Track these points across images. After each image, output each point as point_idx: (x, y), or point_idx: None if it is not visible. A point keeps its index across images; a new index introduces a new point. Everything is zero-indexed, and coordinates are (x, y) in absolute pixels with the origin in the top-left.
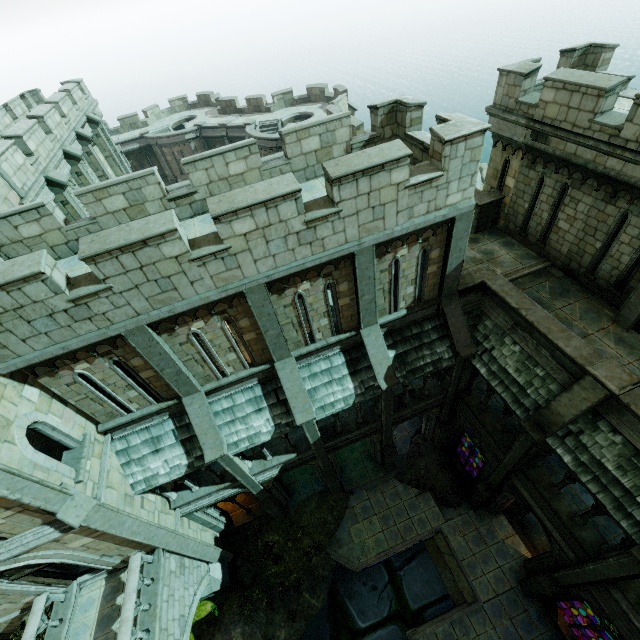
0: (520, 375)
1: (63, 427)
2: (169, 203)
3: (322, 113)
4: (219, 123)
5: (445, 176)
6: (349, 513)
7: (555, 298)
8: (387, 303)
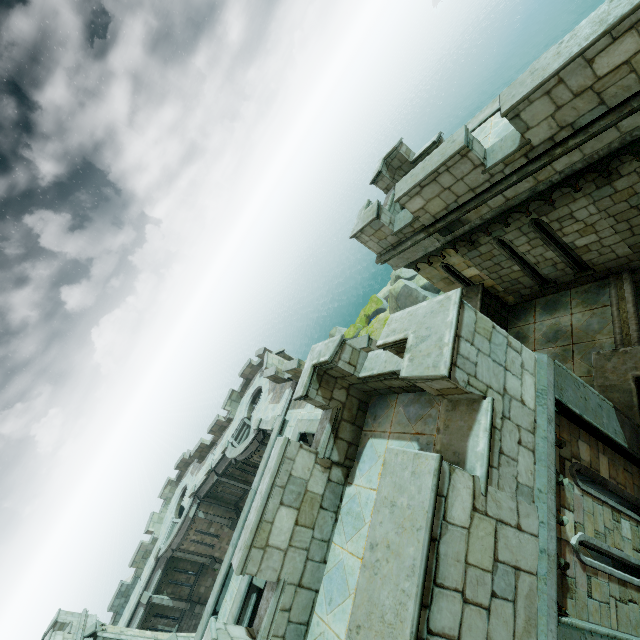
0: None
1: None
2: None
3: (265, 379)
4: (205, 474)
5: (493, 394)
6: None
7: None
8: (639, 596)
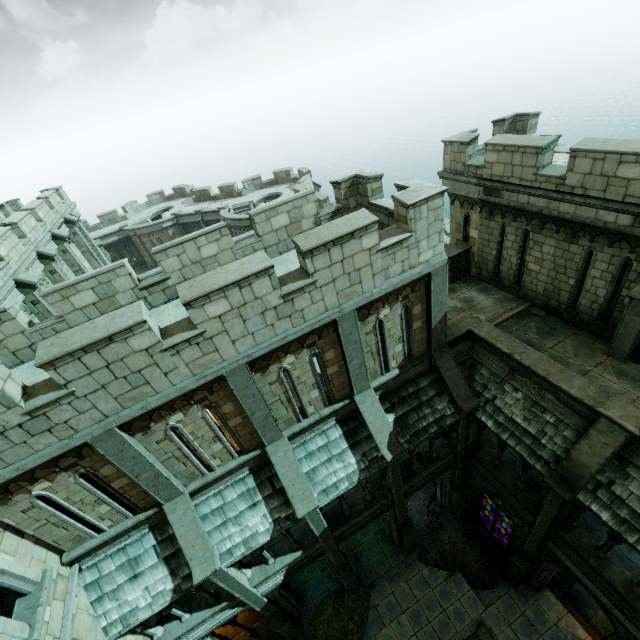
0: (530, 424)
1: (16, 567)
2: (141, 292)
3: (290, 192)
4: (195, 210)
5: (414, 236)
6: (373, 615)
7: (544, 337)
8: (377, 365)
